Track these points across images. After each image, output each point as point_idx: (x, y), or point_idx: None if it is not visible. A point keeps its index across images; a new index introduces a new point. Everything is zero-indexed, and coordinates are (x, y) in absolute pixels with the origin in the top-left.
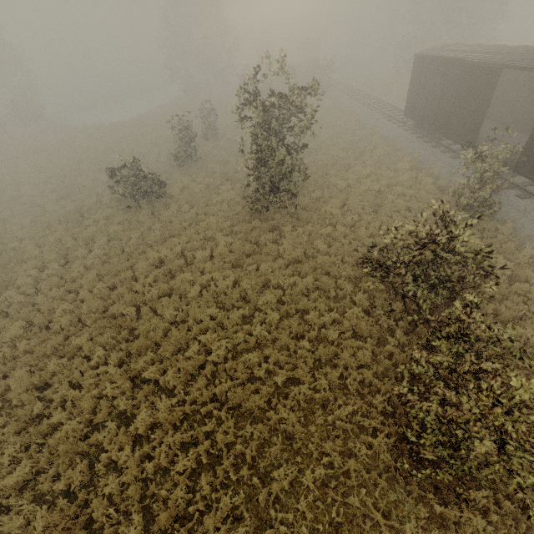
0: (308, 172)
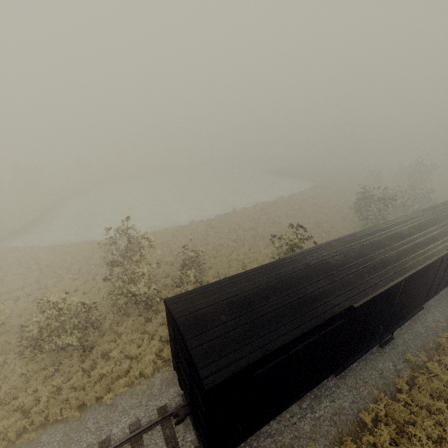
0: (440, 194)
